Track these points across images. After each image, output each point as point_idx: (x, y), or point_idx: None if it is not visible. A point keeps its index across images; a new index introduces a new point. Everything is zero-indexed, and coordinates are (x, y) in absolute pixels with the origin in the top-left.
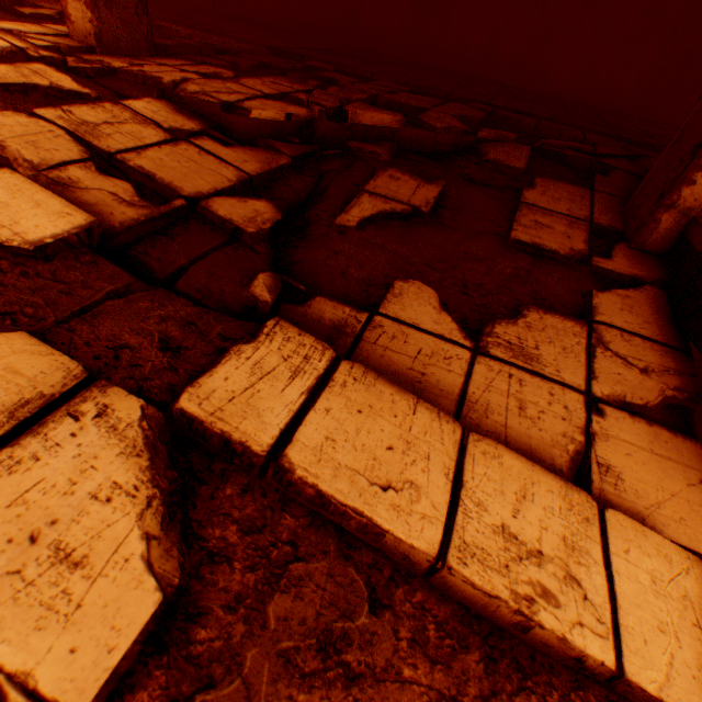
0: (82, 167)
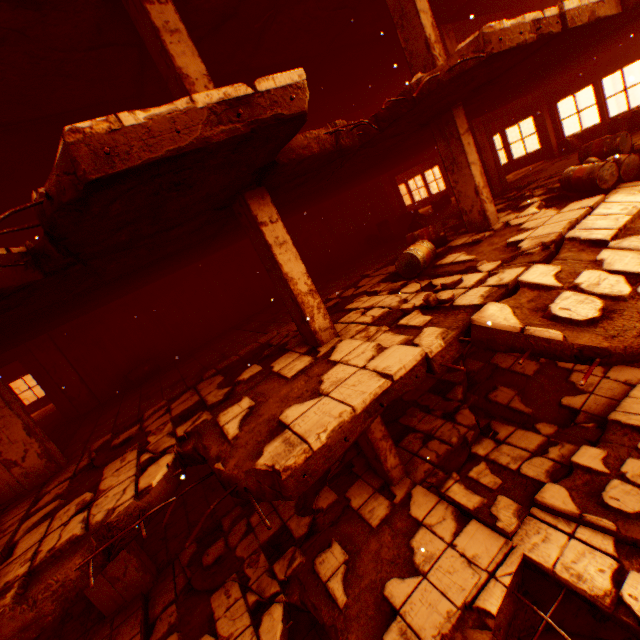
0: (546, 455)
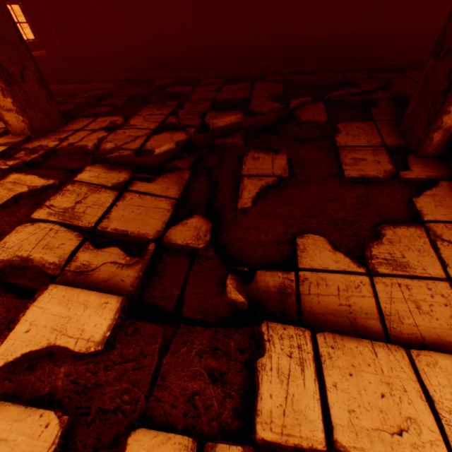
0: (84, 249)
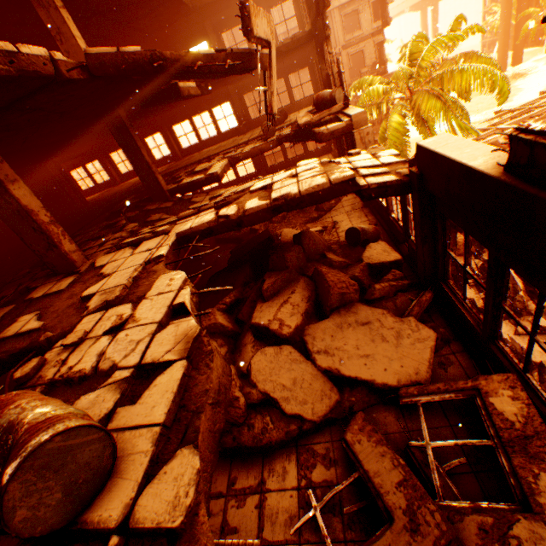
0: None
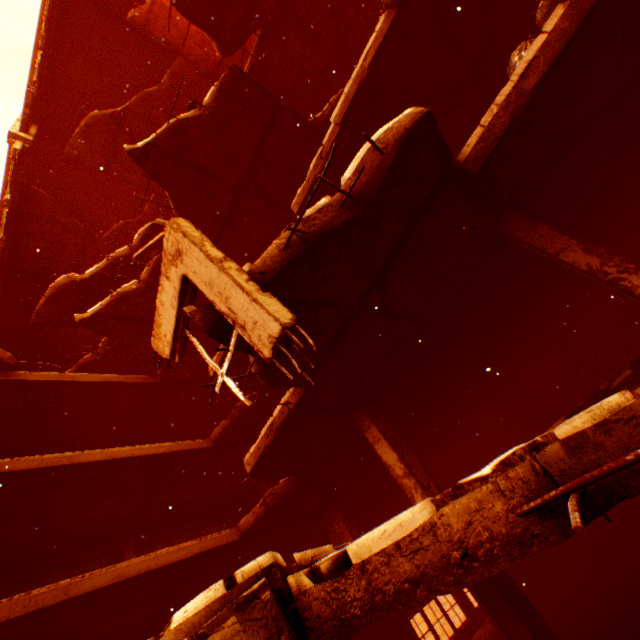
0: None
